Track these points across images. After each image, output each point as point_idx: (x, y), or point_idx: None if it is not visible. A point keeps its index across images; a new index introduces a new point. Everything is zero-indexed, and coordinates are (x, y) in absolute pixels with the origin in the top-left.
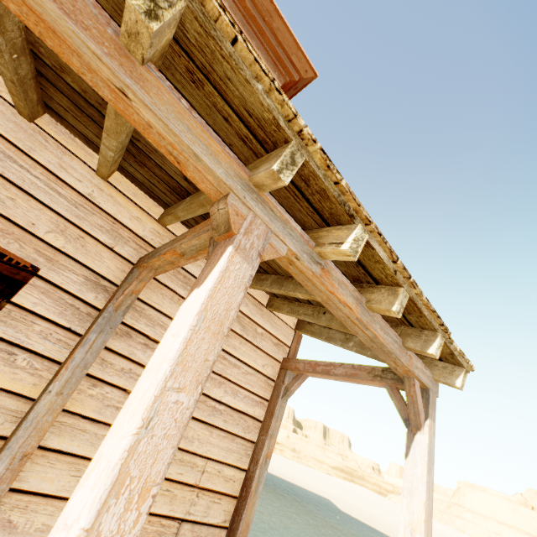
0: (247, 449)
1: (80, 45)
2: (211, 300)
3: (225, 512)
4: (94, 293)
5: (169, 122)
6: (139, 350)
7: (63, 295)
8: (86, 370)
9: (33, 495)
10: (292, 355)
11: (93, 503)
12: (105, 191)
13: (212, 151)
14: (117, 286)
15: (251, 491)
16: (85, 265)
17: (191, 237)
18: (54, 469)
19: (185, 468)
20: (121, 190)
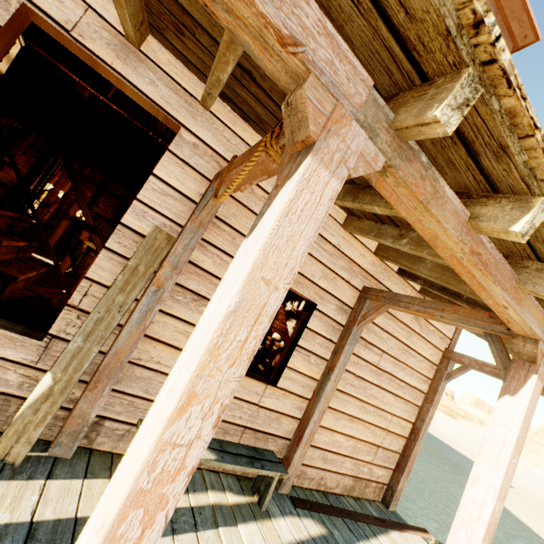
0: (414, 410)
1: (498, 296)
2: (527, 411)
3: (399, 445)
4: (340, 315)
5: (525, 317)
6: (362, 349)
7: (327, 319)
8: (345, 367)
9: (320, 426)
10: (452, 346)
11: (494, 501)
12: (345, 239)
13: (538, 321)
14: (351, 308)
15: (418, 437)
16: (336, 297)
17: (456, 318)
18: (326, 415)
19: (381, 419)
20: (354, 235)
